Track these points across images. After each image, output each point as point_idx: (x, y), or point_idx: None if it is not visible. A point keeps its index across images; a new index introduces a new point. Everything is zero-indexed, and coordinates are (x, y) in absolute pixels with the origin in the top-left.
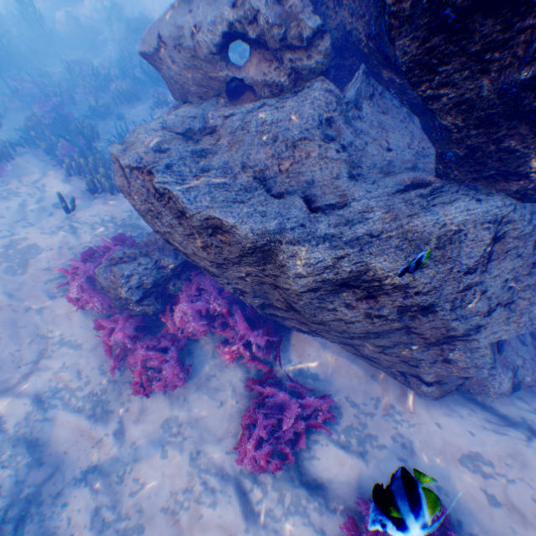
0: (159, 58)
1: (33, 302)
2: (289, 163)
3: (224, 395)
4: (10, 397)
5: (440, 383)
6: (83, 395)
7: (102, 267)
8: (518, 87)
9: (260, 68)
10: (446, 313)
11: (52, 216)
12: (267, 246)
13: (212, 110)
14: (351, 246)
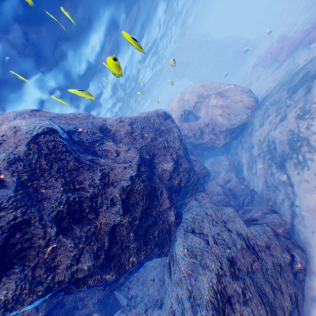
0: None
1: None
2: None
3: None
4: None
5: (286, 248)
6: None
7: None
8: (135, 235)
9: None
10: (232, 250)
11: None
12: None
13: None
14: (196, 312)
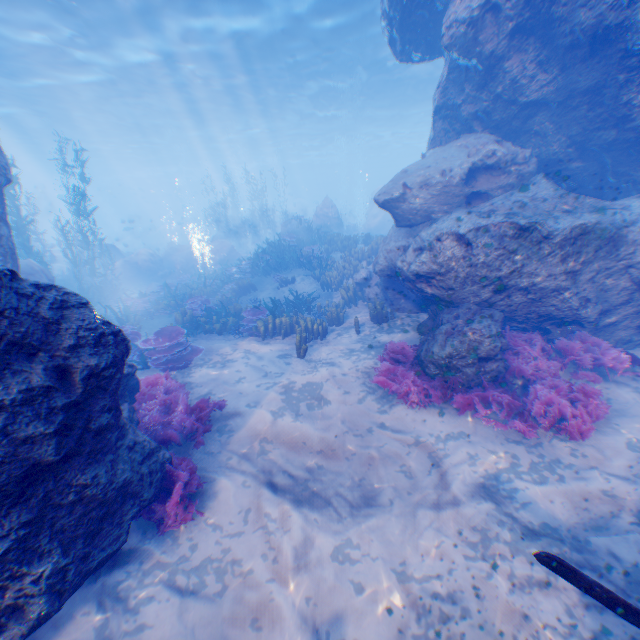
0: (403, 199)
1: (366, 421)
2: (569, 204)
3: (638, 406)
4: (456, 507)
5: None
6: (526, 467)
7: (440, 341)
8: None
9: (489, 182)
10: None
11: (290, 363)
12: (614, 235)
13: (471, 208)
14: None
